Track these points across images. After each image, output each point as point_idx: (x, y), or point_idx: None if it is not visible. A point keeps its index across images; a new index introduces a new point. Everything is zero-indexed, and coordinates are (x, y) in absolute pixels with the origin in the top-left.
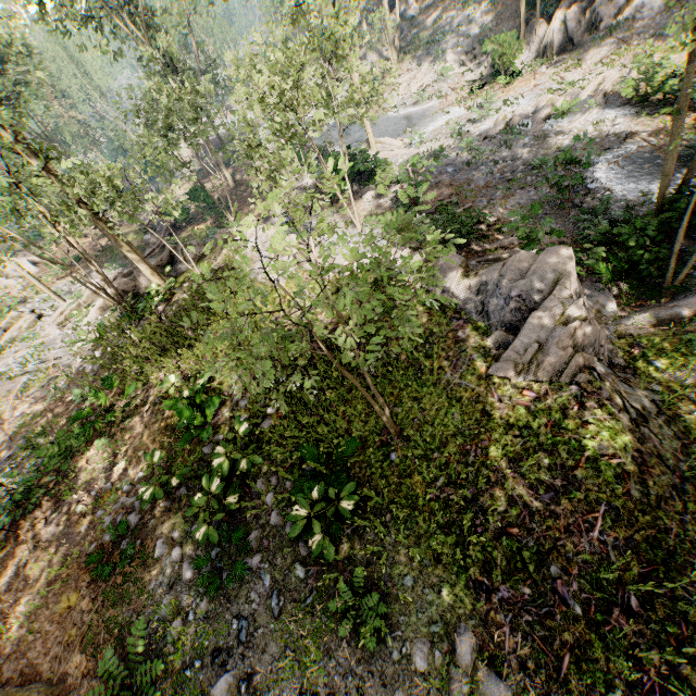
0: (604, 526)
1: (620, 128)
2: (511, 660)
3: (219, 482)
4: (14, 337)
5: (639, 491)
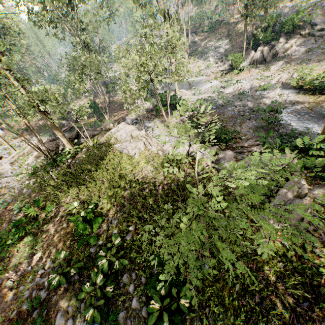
0: None
1: (291, 98)
2: None
3: (102, 277)
4: None
5: None
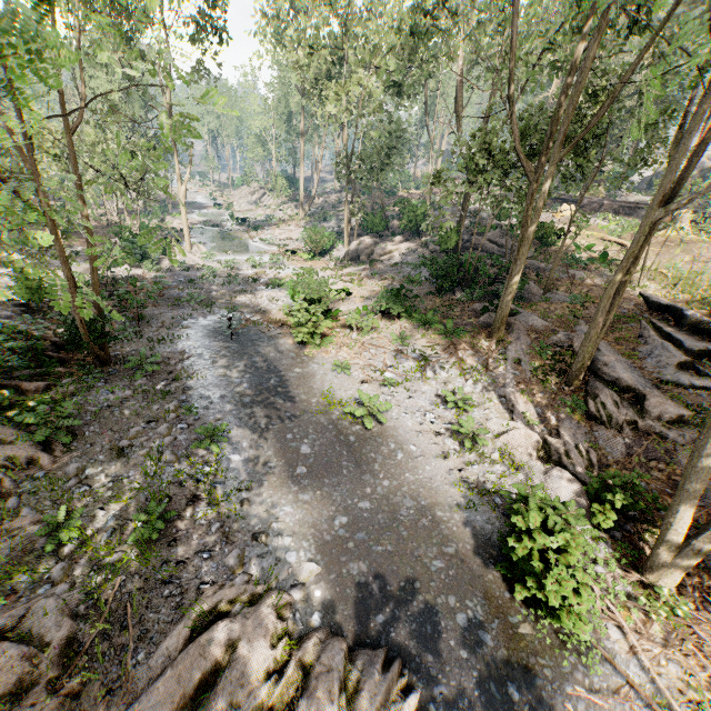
0: None
1: (271, 307)
2: None
3: None
4: None
5: None
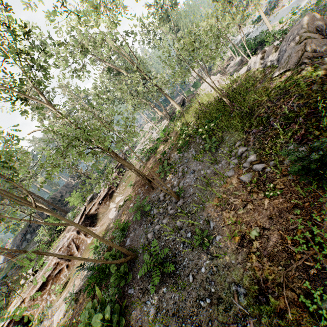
0: (294, 101)
1: None
2: (251, 144)
3: (184, 135)
4: (147, 139)
5: (317, 87)
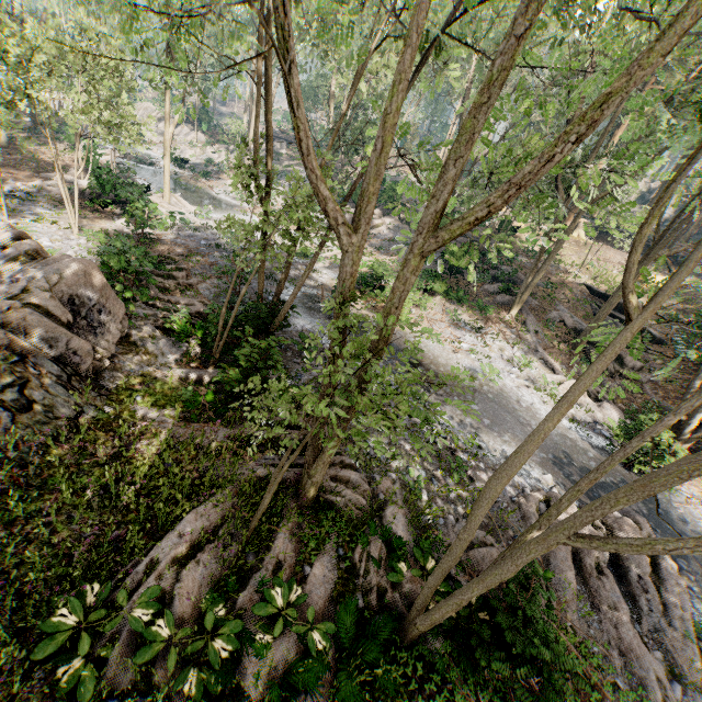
0: None
1: (322, 280)
2: None
3: None
4: None
5: None
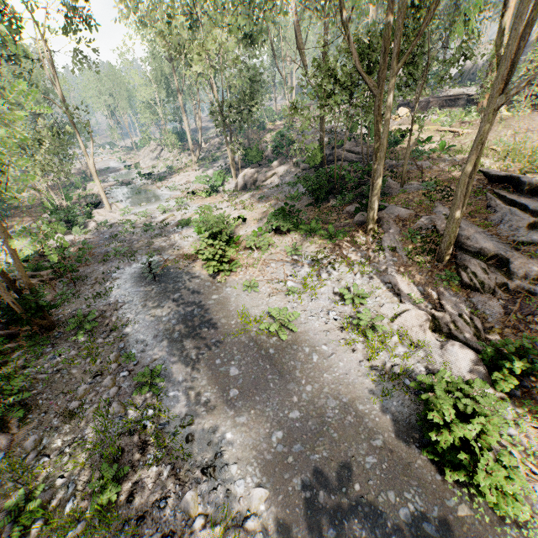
0: None
1: (183, 244)
2: None
3: None
4: None
5: None
